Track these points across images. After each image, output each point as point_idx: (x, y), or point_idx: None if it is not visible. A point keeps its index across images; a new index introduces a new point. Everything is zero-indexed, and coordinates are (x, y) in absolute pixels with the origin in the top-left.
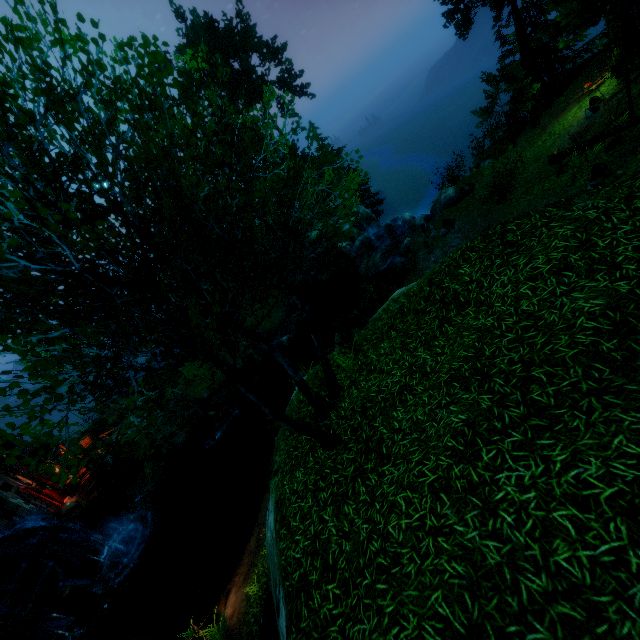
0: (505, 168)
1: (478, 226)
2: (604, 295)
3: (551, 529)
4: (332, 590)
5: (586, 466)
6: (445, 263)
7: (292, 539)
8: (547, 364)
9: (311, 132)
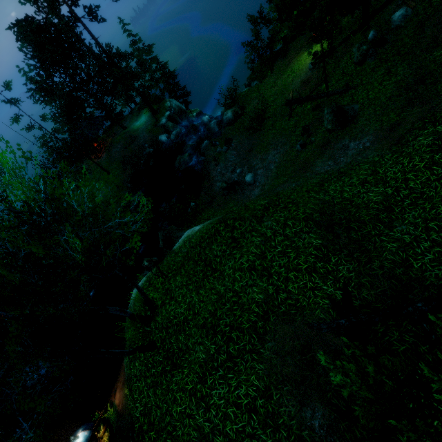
0: (261, 105)
1: (245, 147)
2: (264, 293)
3: (227, 417)
4: (152, 435)
5: (241, 389)
6: (207, 234)
7: (135, 405)
8: (238, 330)
9: (122, 28)
